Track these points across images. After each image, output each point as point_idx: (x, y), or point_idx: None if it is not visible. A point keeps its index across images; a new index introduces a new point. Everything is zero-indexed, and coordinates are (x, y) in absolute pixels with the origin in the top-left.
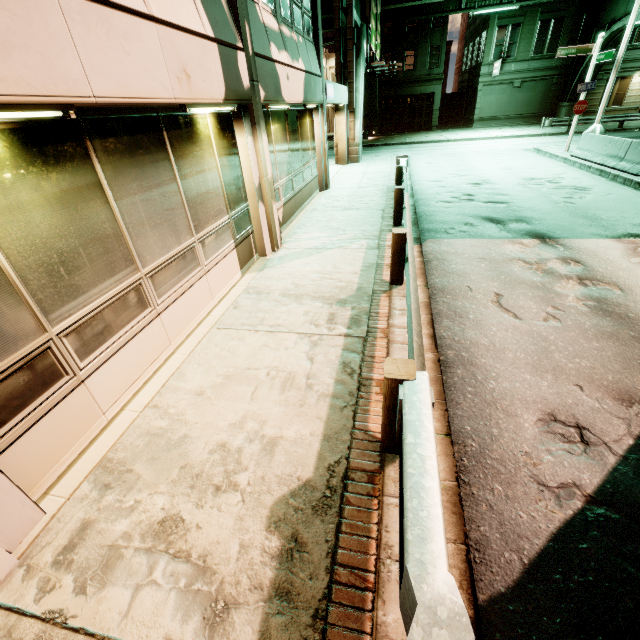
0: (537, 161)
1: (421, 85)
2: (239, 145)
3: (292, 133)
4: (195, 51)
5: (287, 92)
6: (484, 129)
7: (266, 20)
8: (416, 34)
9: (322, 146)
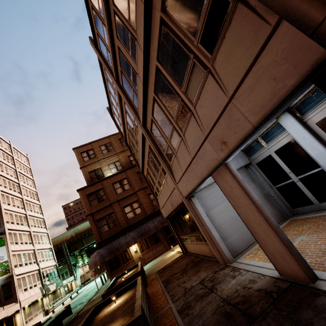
0: None
1: None
2: (44, 300)
3: (54, 294)
4: (39, 294)
5: (52, 289)
6: None
7: (48, 283)
8: None
9: (63, 292)
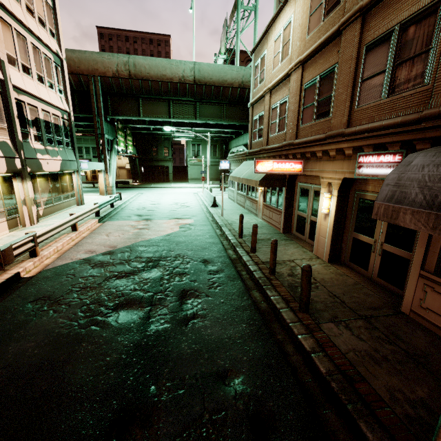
0: (190, 197)
1: (162, 162)
2: (15, 185)
3: (53, 181)
4: None
5: (47, 168)
6: (192, 183)
7: (36, 146)
8: (156, 141)
9: (78, 187)
